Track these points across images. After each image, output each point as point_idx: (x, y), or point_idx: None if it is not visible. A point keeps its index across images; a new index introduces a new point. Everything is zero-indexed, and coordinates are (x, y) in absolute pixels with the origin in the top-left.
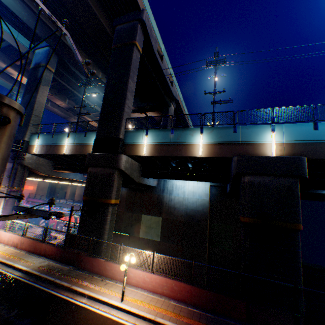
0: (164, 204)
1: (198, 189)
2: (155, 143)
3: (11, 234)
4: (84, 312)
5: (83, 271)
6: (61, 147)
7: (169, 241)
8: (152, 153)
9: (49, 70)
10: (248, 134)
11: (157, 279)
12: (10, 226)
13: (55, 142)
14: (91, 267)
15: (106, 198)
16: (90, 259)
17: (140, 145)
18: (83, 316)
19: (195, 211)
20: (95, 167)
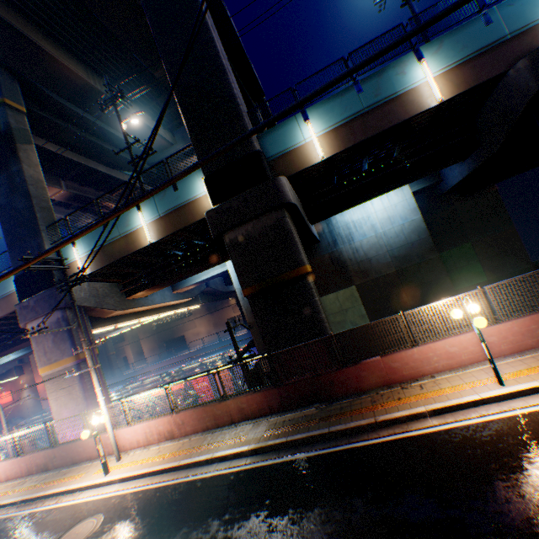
0: (348, 264)
1: (395, 208)
2: (332, 127)
3: (146, 424)
4: (474, 432)
5: (348, 398)
6: (135, 236)
7: (387, 315)
8: (336, 147)
9: (15, 110)
10: (516, 14)
11: (513, 328)
12: (114, 423)
13: (115, 234)
14: (359, 384)
15: (296, 268)
16: (349, 372)
17: (304, 146)
18: (484, 436)
19: (408, 246)
20: (239, 228)
